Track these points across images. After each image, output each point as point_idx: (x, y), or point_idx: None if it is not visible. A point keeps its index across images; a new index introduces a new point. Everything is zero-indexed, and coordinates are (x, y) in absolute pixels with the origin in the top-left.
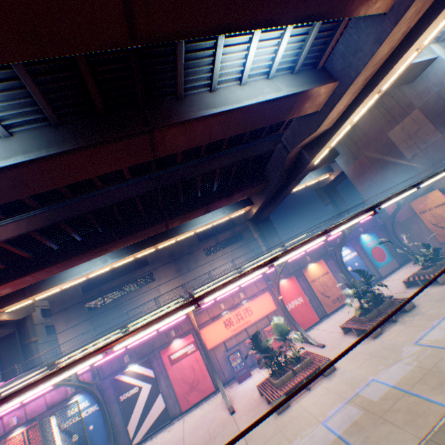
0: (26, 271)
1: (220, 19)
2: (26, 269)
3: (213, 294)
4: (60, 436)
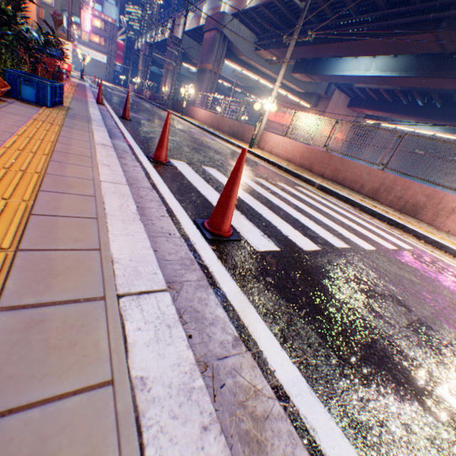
0: (381, 109)
1: None
2: (382, 108)
3: None
4: None
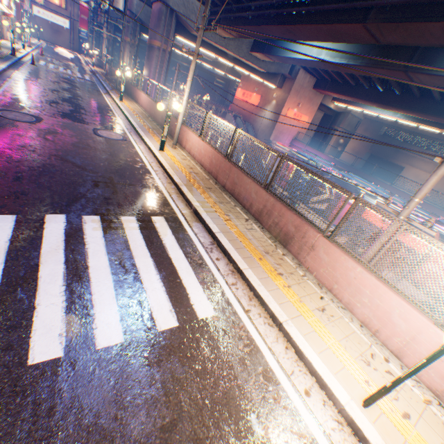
0: (344, 93)
1: (439, 43)
2: (345, 91)
3: (380, 194)
4: (292, 174)
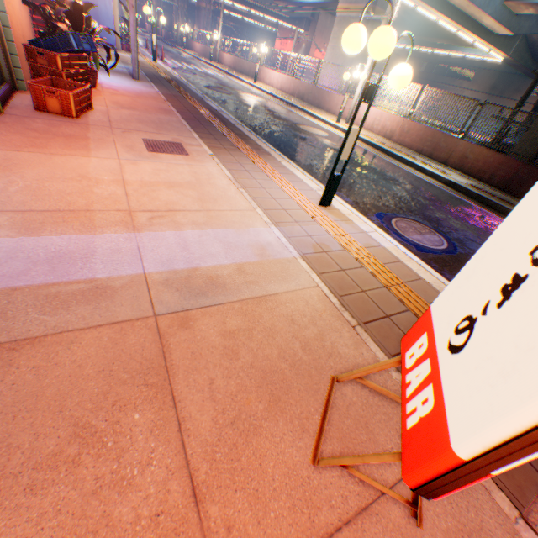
0: None
1: None
2: None
3: None
4: None
